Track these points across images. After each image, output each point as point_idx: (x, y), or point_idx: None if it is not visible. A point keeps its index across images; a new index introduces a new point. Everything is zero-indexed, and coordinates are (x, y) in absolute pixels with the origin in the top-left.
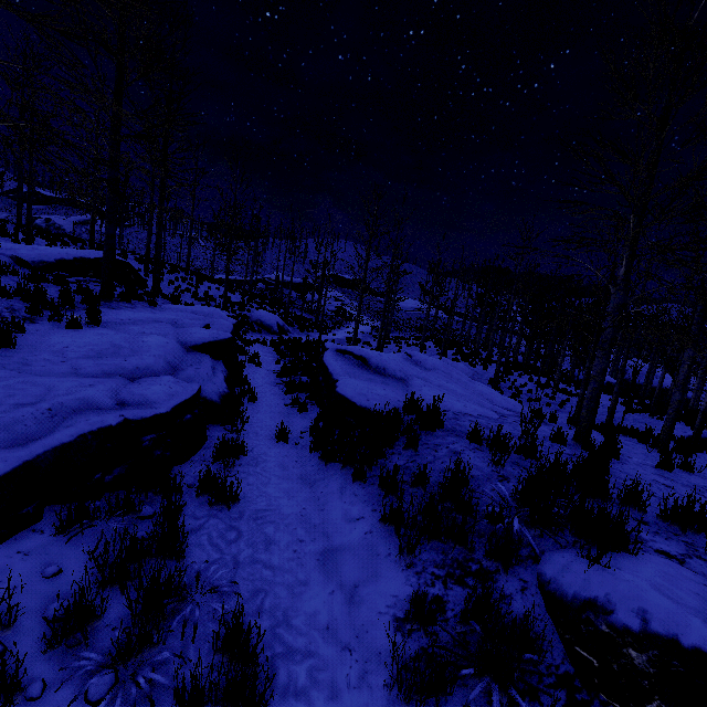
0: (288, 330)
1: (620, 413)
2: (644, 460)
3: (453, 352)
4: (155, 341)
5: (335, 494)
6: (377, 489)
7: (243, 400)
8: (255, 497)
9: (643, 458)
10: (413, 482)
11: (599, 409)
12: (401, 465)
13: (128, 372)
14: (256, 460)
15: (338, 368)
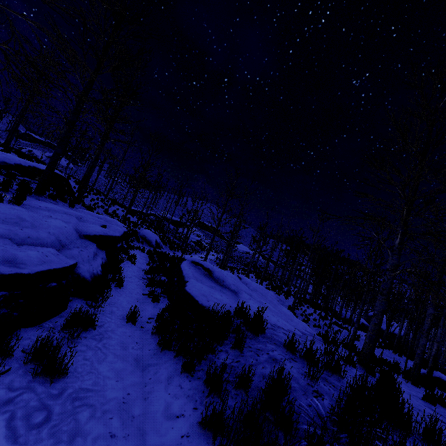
0: (162, 247)
1: None
2: (410, 390)
3: (266, 283)
4: (55, 223)
5: (162, 383)
6: (202, 385)
7: (111, 283)
8: (85, 373)
9: (408, 389)
10: (237, 383)
11: (360, 341)
12: (227, 363)
13: (19, 238)
14: (102, 335)
15: (190, 273)
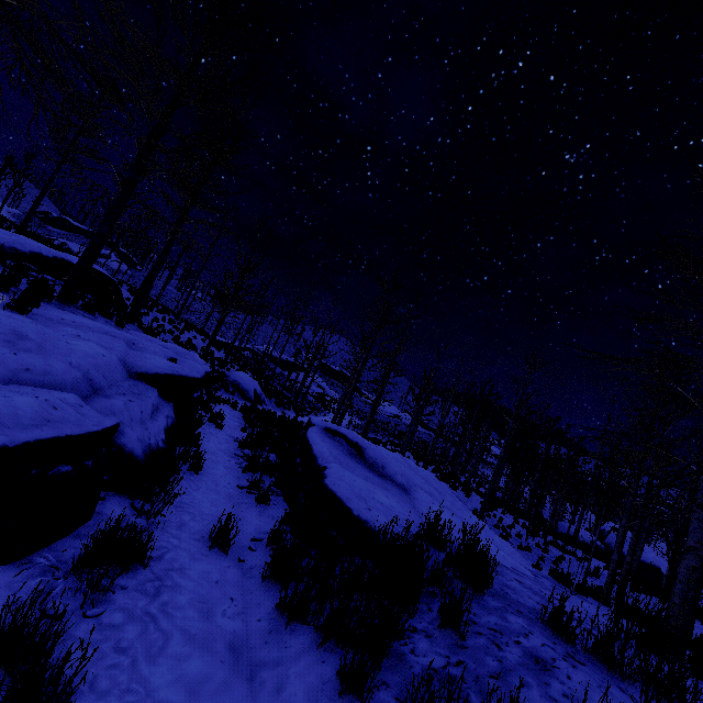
0: (264, 401)
1: (626, 590)
2: None
3: (433, 469)
4: (85, 347)
5: None
6: None
7: (182, 465)
8: (114, 697)
9: None
10: None
11: (600, 578)
12: (437, 668)
13: (6, 371)
14: (160, 581)
15: (327, 451)
